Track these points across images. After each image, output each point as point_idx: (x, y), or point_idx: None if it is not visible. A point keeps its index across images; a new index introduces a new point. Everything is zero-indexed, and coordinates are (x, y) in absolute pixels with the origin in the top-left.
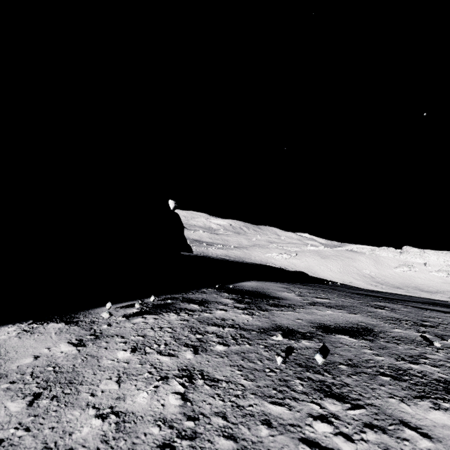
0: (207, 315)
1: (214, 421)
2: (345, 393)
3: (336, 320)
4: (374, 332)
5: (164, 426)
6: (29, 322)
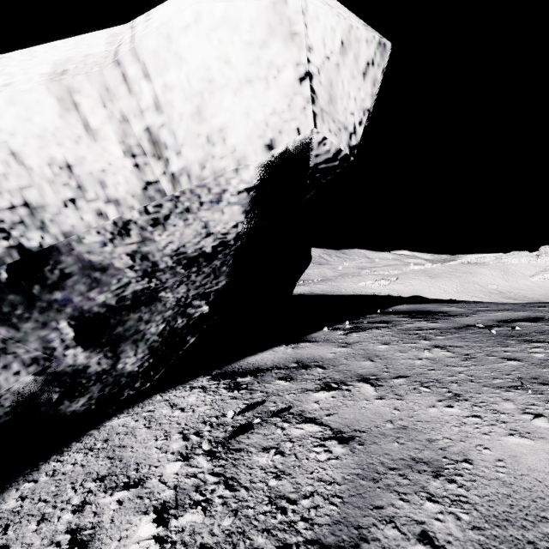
0: (401, 327)
1: (478, 354)
2: (542, 341)
3: (510, 317)
4: (545, 318)
5: (454, 358)
6: (284, 345)
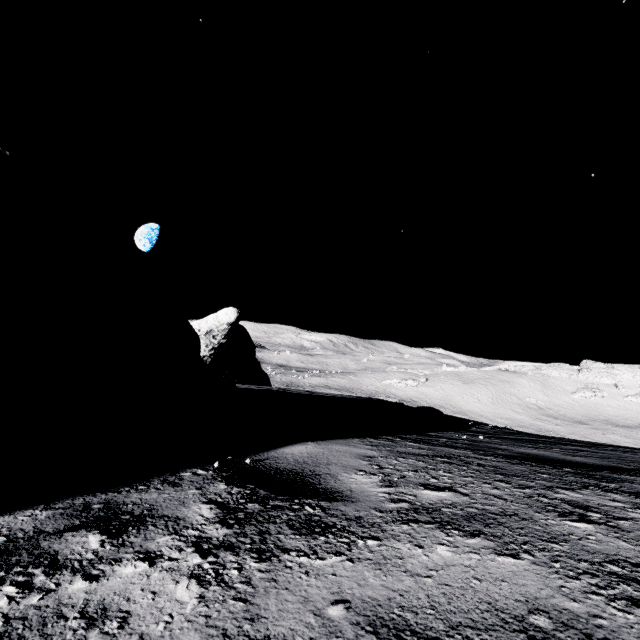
0: (72, 590)
1: None
2: None
3: (456, 605)
4: None
5: None
6: None
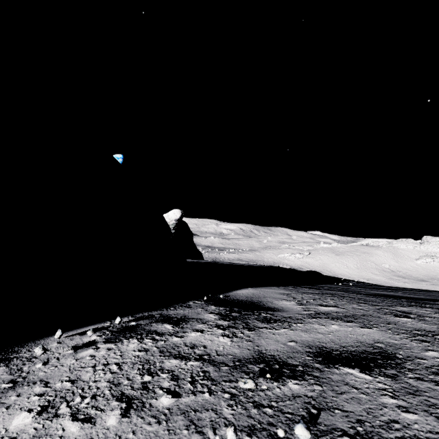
0: (175, 340)
1: None
2: None
3: (343, 341)
4: (397, 361)
5: None
6: None
